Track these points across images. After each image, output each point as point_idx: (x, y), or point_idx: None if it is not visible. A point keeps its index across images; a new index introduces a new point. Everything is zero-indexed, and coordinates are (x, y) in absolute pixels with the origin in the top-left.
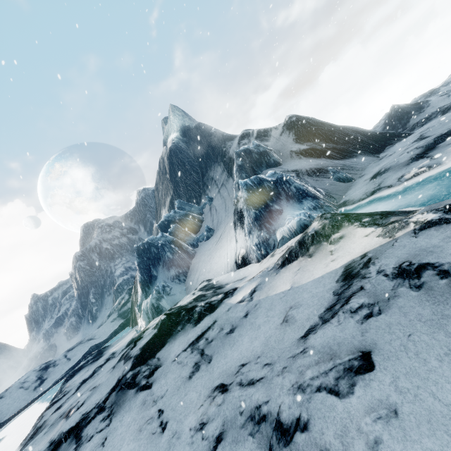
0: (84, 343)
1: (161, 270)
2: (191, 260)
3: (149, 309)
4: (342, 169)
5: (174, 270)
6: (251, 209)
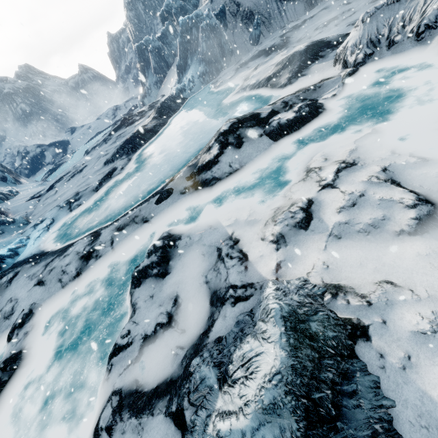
0: (133, 99)
1: (150, 73)
2: (168, 70)
3: (140, 102)
4: (263, 23)
5: (155, 78)
6: (178, 56)
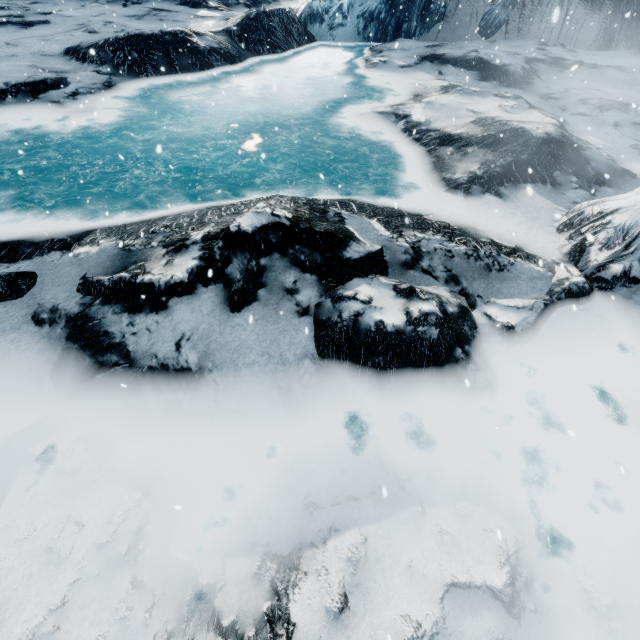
0: None
1: None
2: None
3: None
4: (521, 7)
5: None
6: None
